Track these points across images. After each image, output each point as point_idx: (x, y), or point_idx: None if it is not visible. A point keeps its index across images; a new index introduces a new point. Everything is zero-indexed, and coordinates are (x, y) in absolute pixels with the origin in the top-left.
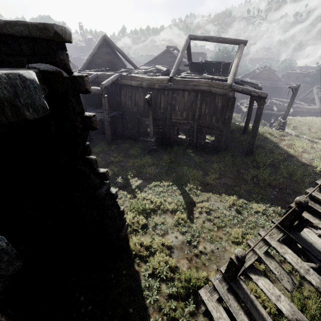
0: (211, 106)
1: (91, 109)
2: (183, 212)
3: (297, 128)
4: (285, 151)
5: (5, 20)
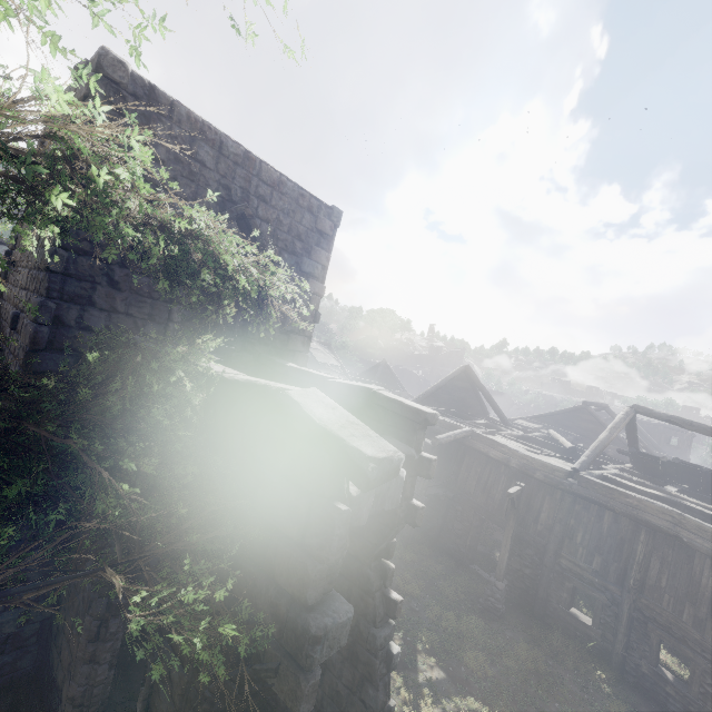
0: (678, 574)
1: None
2: None
3: None
4: None
5: (386, 396)
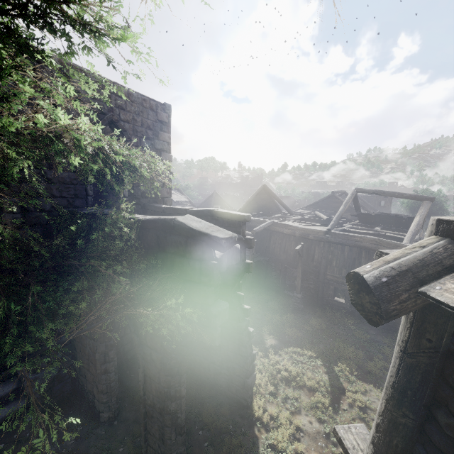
0: None
1: None
2: (326, 396)
3: None
4: None
5: (222, 212)
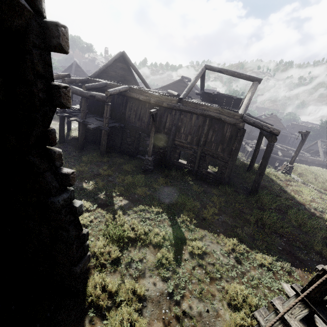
0: (218, 134)
1: (91, 116)
2: (170, 249)
3: (303, 176)
4: (292, 196)
5: None
